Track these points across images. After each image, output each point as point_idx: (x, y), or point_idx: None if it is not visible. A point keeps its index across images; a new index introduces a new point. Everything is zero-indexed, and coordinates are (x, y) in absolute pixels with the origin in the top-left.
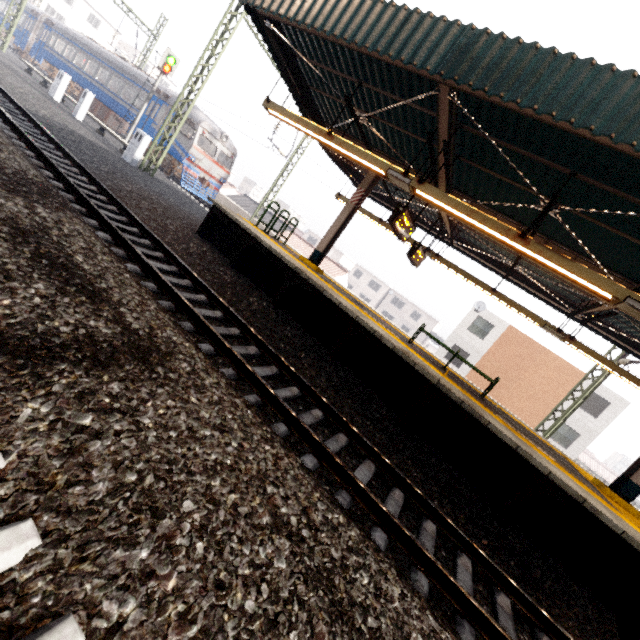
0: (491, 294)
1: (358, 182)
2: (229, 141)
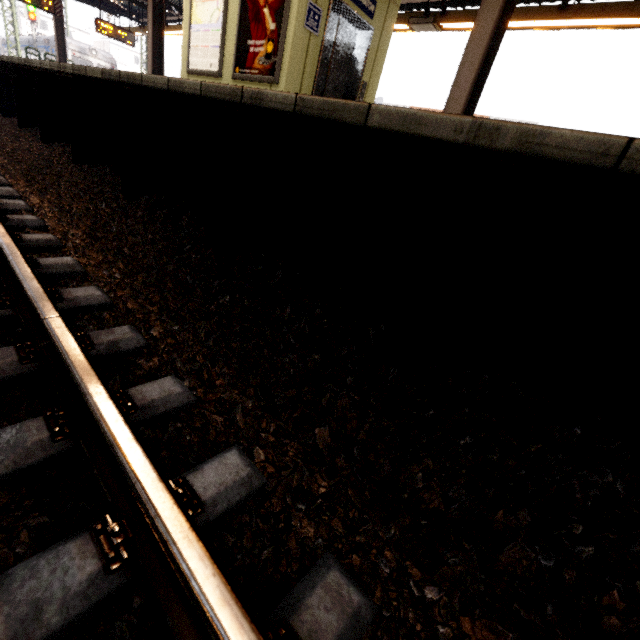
0: (167, 31)
1: (124, 13)
2: (103, 54)
